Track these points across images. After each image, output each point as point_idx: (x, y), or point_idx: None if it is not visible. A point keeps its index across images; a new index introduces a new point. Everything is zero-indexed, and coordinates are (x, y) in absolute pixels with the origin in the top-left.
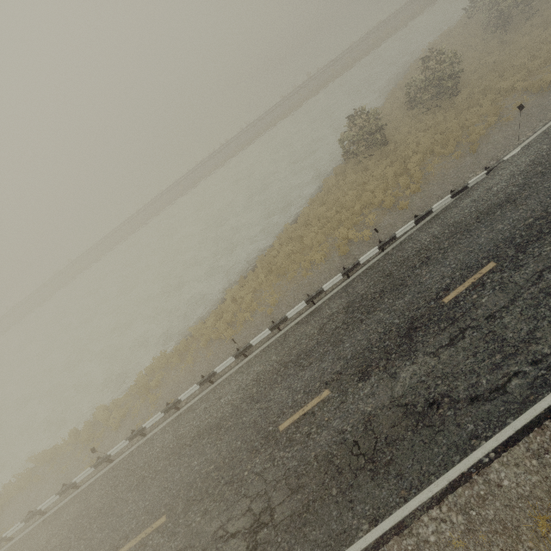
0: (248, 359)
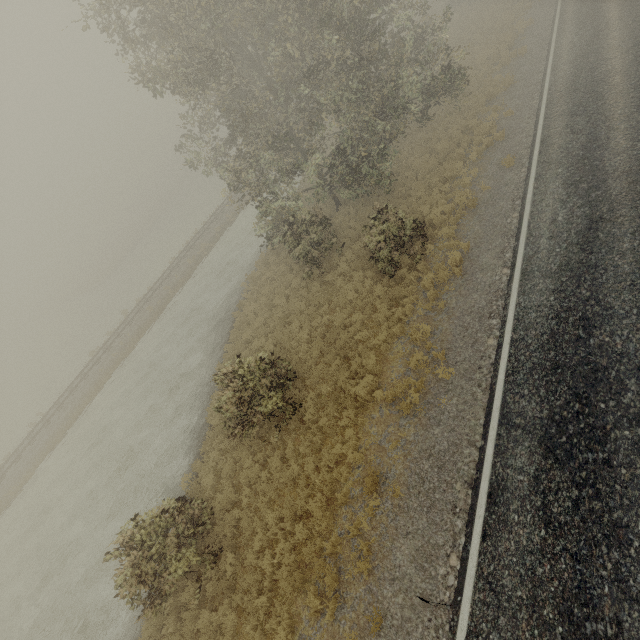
0: None
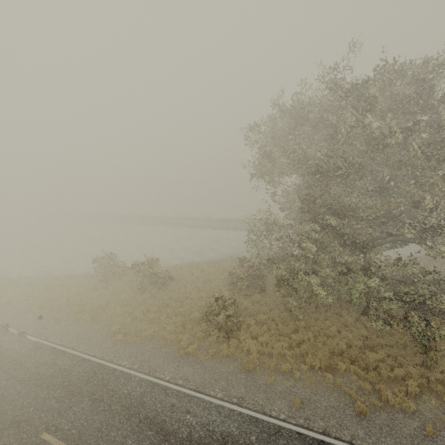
0: None
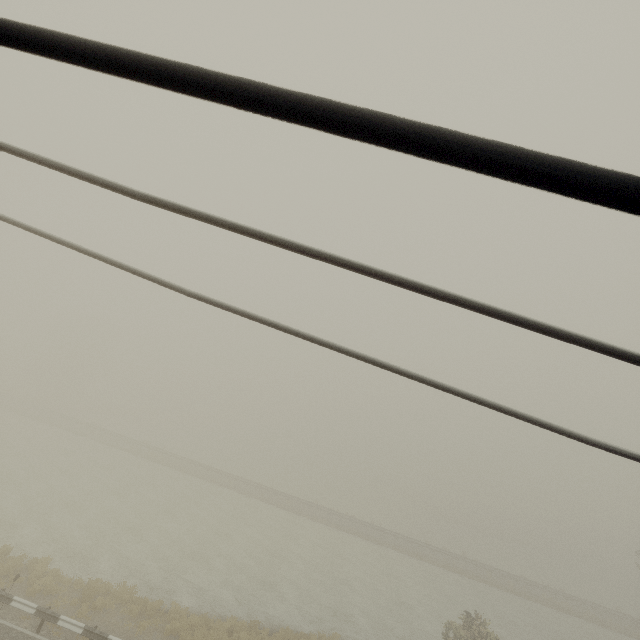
0: None
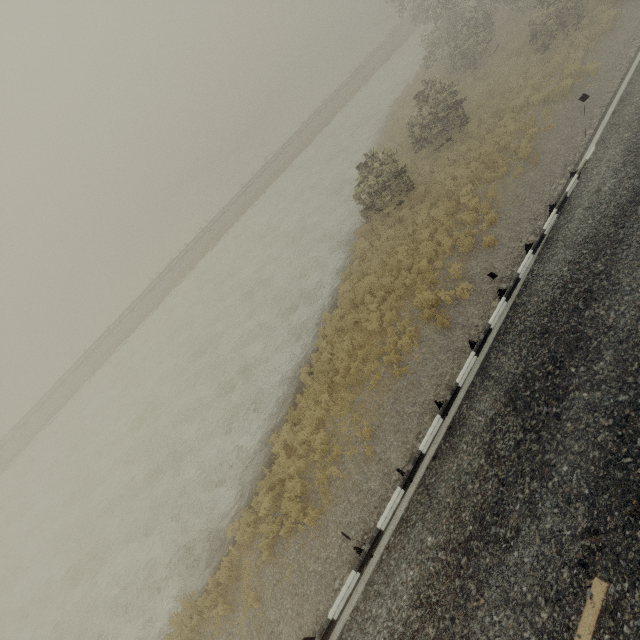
0: (376, 560)
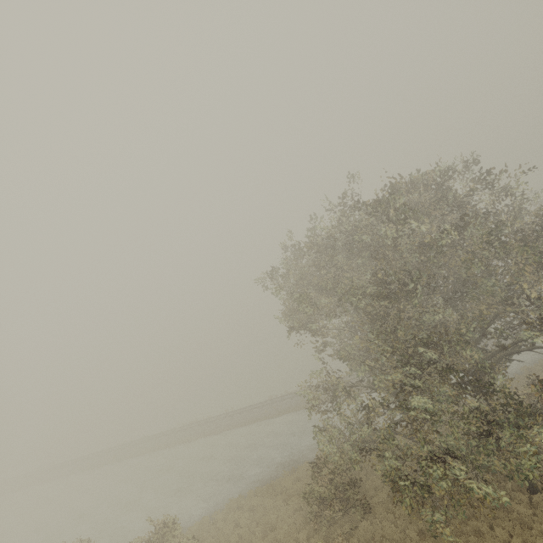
0: None
